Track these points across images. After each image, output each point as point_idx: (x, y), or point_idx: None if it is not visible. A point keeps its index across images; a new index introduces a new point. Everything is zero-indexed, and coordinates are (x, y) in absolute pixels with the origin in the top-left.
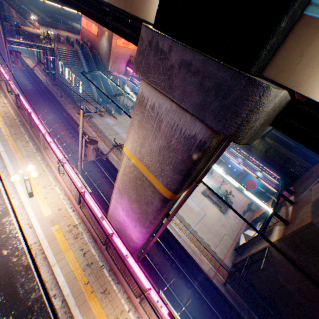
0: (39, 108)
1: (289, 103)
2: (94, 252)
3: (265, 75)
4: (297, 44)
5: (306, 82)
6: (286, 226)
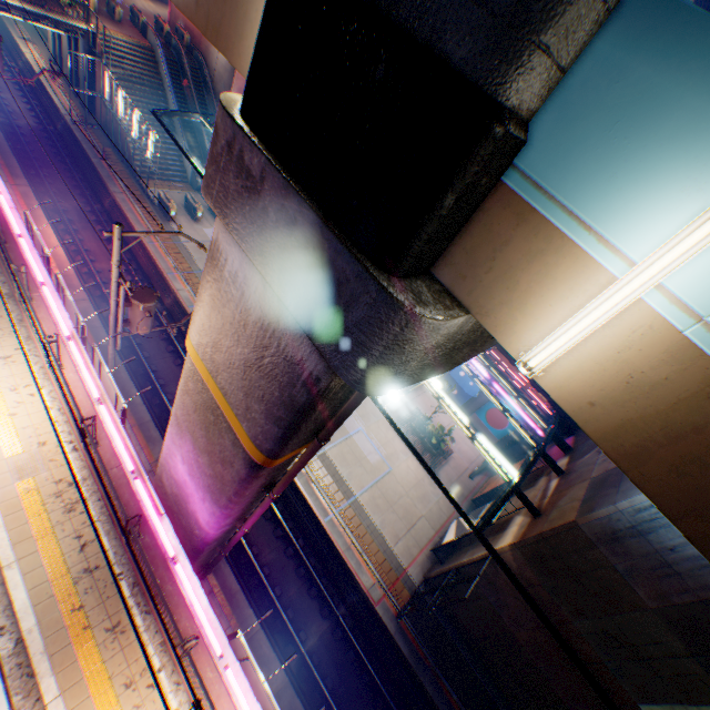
0: (43, 180)
1: None
2: (108, 545)
3: (438, 275)
4: (489, 234)
5: (497, 312)
6: (533, 520)
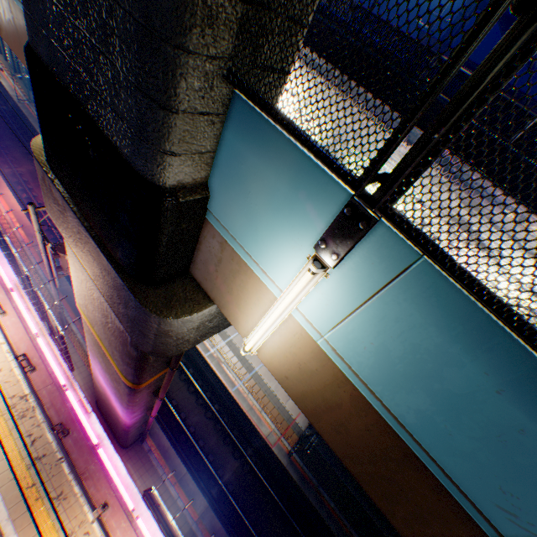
0: (2, 151)
1: None
2: (52, 439)
3: (194, 274)
4: (210, 253)
5: (228, 306)
6: None
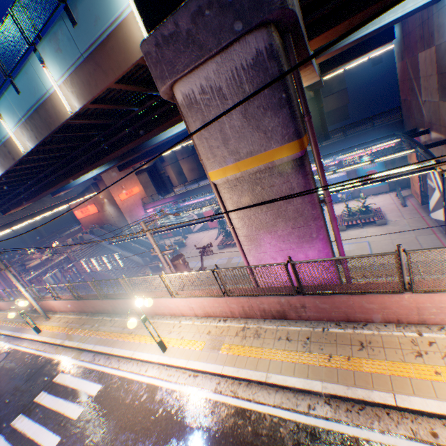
0: None
1: (301, 5)
2: (297, 328)
3: None
4: None
5: None
6: None
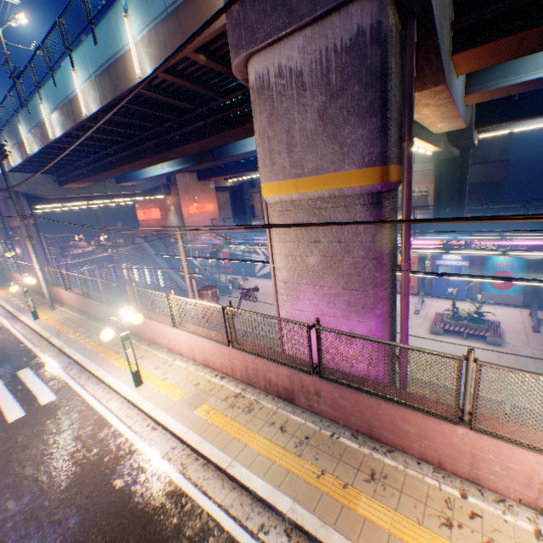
0: None
1: (455, 2)
2: (301, 420)
3: None
4: None
5: None
6: None
